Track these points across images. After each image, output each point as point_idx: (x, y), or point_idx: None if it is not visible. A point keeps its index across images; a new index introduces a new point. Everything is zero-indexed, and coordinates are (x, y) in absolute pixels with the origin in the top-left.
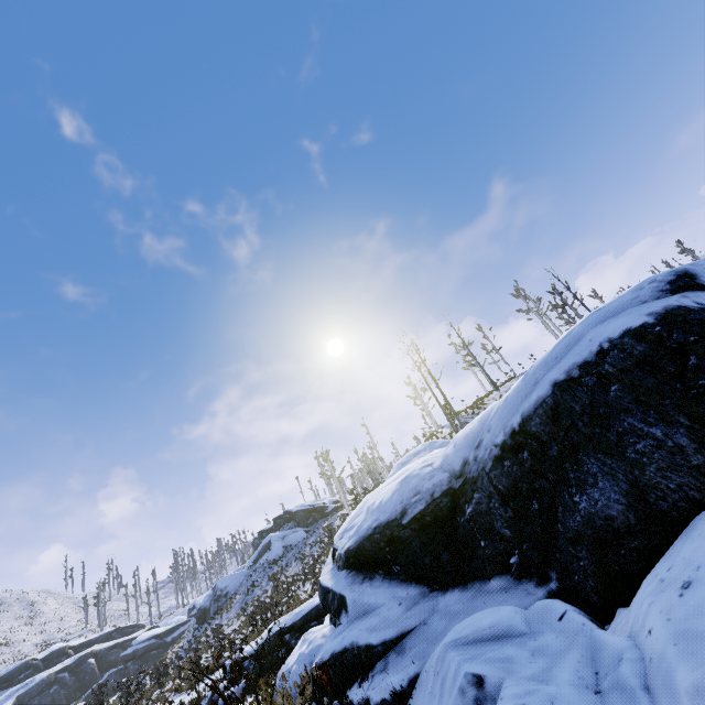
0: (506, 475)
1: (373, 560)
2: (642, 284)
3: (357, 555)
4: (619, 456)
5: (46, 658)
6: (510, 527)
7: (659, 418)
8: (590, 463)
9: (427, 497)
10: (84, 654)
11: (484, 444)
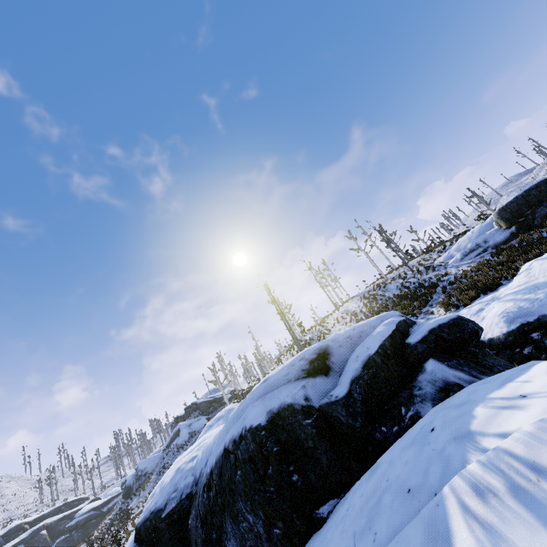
0: (204, 505)
1: (147, 540)
2: (296, 360)
3: (139, 534)
4: (238, 526)
5: (6, 534)
6: (204, 545)
7: (252, 508)
8: (228, 523)
9: (179, 496)
10: (37, 528)
11: (207, 465)
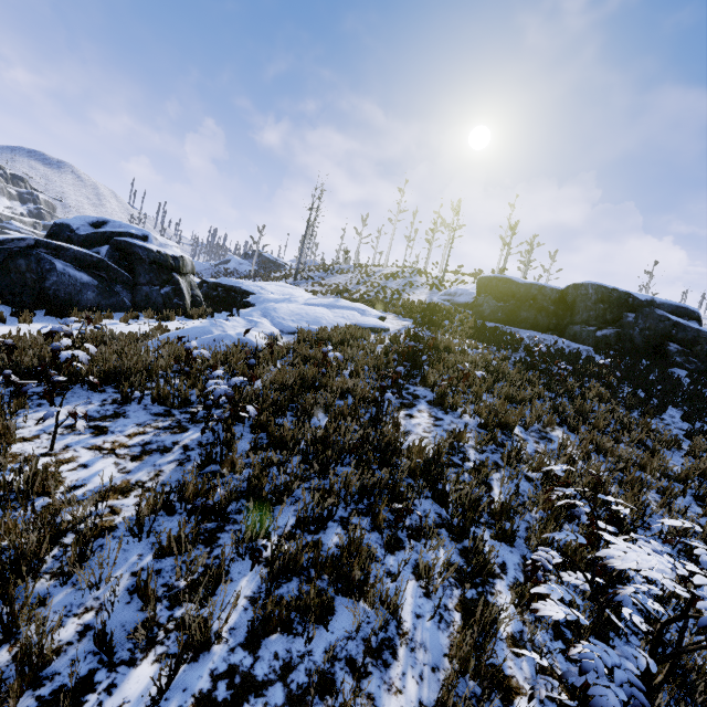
0: None
1: None
2: (96, 217)
3: None
4: None
5: None
6: None
7: None
8: None
9: None
10: None
11: None
